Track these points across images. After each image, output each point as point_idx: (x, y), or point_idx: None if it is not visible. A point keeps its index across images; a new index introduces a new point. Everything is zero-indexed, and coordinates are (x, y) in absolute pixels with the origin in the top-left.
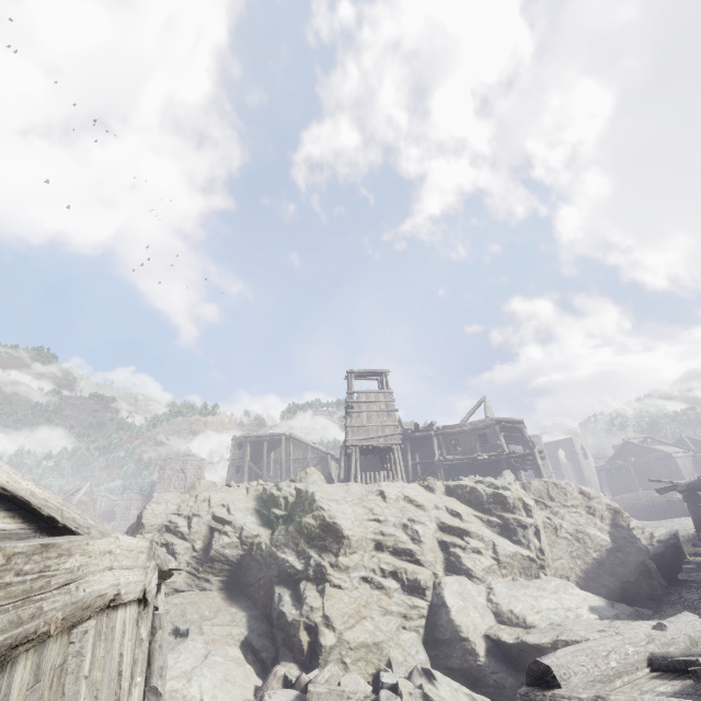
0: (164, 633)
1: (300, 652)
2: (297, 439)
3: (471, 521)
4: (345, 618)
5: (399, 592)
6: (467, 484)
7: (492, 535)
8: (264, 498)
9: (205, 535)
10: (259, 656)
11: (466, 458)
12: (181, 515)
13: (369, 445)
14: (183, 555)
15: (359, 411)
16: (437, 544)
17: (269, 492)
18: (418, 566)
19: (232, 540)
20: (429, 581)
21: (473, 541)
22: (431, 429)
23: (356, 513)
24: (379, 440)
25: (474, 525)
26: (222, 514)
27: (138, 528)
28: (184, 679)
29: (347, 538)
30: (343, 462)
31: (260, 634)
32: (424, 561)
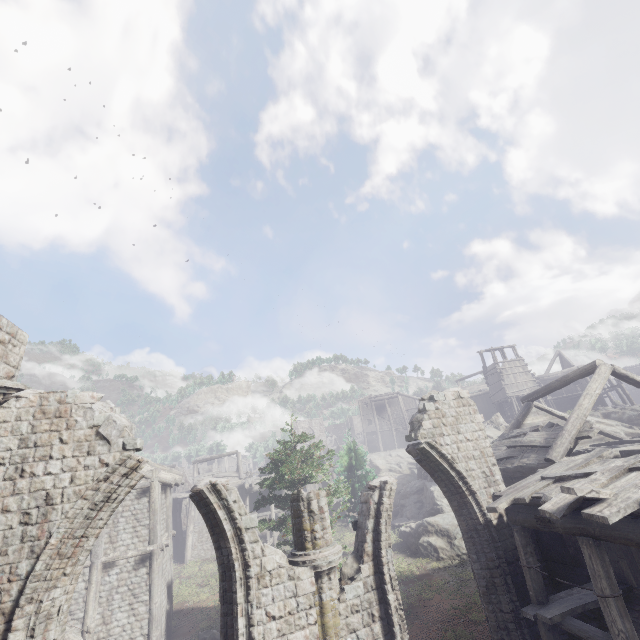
0: None
1: None
2: (405, 395)
3: (639, 430)
4: None
5: None
6: (617, 411)
7: None
8: None
9: None
10: None
11: (570, 395)
12: None
13: (521, 395)
14: None
15: (508, 374)
16: None
17: None
18: None
19: None
20: None
21: None
22: (537, 379)
23: None
24: (526, 391)
25: None
26: None
27: None
28: None
29: None
30: None
31: None
32: None
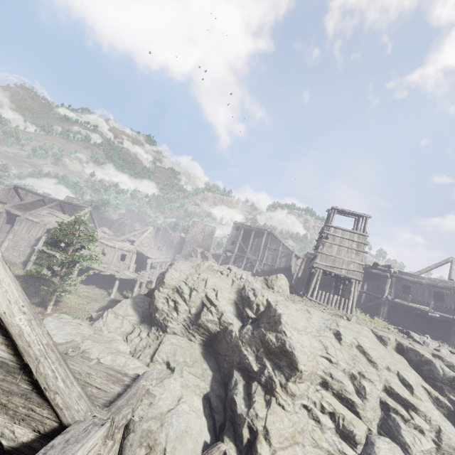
0: (136, 435)
1: (240, 441)
2: (274, 236)
3: (422, 399)
4: (281, 439)
5: (332, 431)
6: (423, 354)
7: (440, 419)
8: (242, 295)
9: (198, 305)
10: (212, 413)
11: (414, 307)
12: (187, 284)
13: (332, 272)
14: (182, 314)
15: (332, 243)
16: (378, 402)
17: (247, 293)
18: (356, 417)
19: (214, 319)
20: (364, 438)
21: (418, 418)
22: (388, 272)
23: (312, 345)
24: (341, 271)
25: (424, 403)
26: (212, 296)
27: (162, 282)
28: (159, 422)
29: (300, 372)
30: (303, 266)
31: (217, 396)
32: (363, 415)
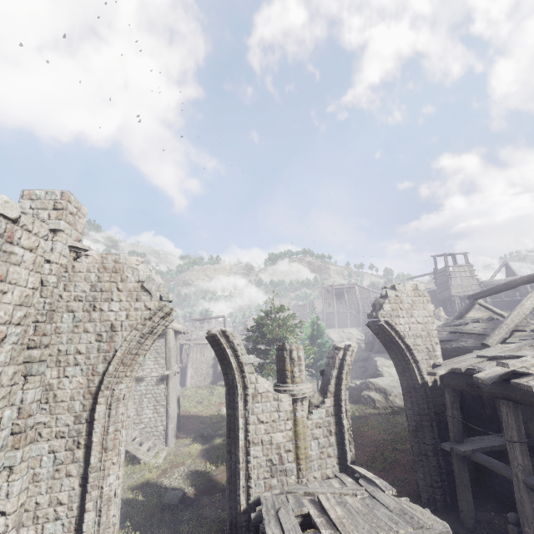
0: None
1: None
2: (361, 287)
3: None
4: None
5: None
6: None
7: None
8: None
9: None
10: None
11: (509, 300)
12: None
13: (464, 295)
14: None
15: (456, 277)
16: None
17: None
18: None
19: None
20: None
21: None
22: (481, 283)
23: None
24: (469, 292)
25: None
26: None
27: None
28: None
29: None
30: None
31: None
32: None
